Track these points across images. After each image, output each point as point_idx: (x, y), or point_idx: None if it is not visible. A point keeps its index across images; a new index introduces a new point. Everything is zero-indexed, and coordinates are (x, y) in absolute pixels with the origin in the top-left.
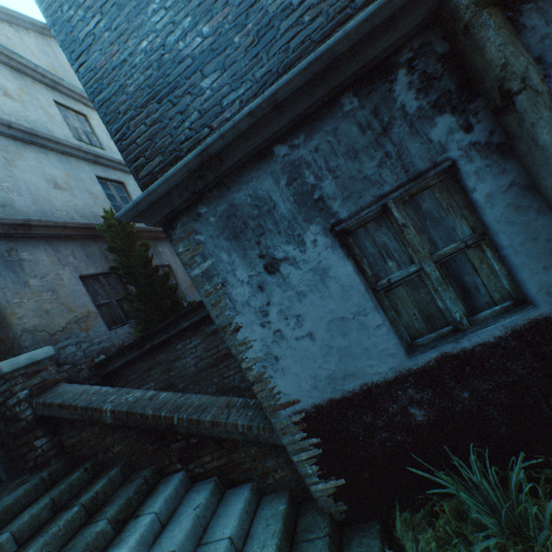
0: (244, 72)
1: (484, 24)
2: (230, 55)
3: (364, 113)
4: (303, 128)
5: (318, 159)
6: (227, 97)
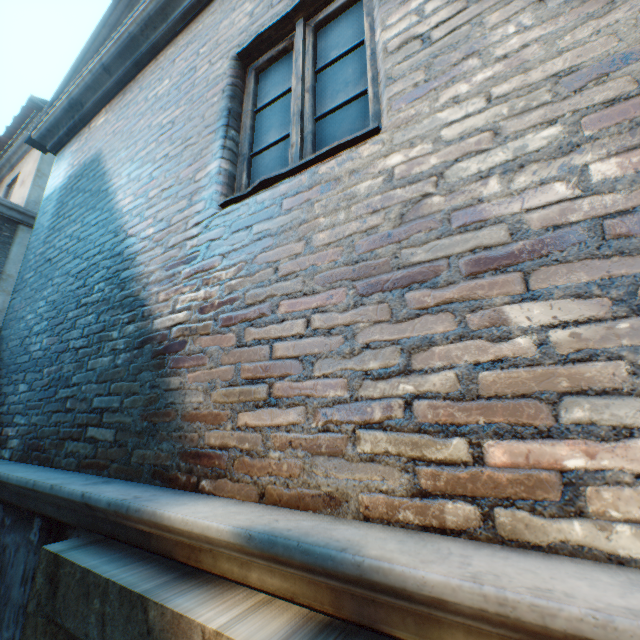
0: (33, 404)
1: (30, 639)
2: (38, 380)
3: (33, 559)
4: (15, 511)
5: (1, 560)
6: (19, 414)
